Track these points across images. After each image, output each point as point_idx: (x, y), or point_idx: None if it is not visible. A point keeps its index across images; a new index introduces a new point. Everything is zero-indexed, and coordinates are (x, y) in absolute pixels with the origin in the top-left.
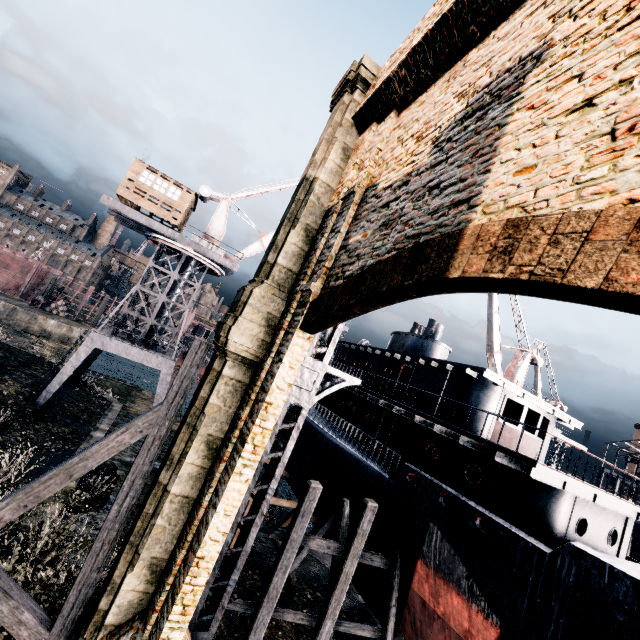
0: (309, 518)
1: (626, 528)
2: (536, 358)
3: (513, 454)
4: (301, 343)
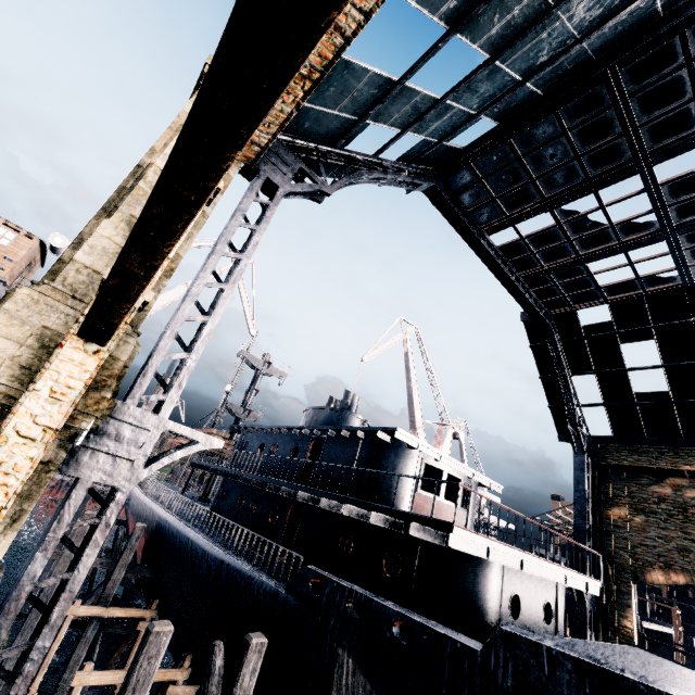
0: (147, 692)
1: (558, 598)
2: (457, 432)
3: (428, 521)
4: (80, 359)
